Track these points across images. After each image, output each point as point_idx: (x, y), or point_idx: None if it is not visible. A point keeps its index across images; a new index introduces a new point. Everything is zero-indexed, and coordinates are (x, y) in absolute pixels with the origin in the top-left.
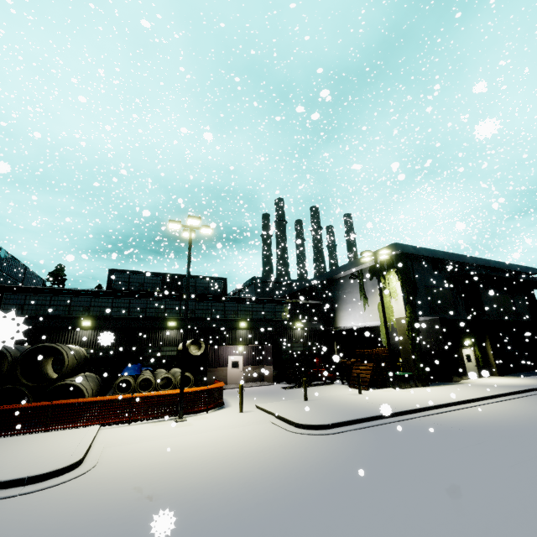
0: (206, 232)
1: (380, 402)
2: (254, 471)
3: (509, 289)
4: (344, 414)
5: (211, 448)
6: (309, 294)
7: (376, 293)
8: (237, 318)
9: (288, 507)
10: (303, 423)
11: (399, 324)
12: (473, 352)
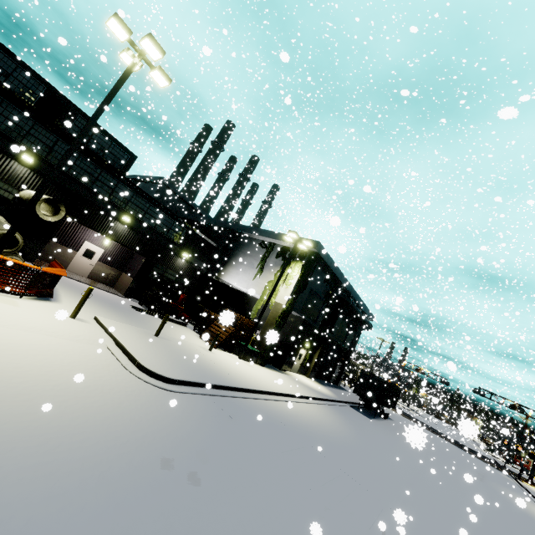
0: (158, 81)
1: (227, 369)
2: (62, 424)
3: (352, 322)
4: (194, 371)
5: (4, 359)
6: (211, 233)
7: (273, 271)
8: (124, 208)
9: (98, 513)
10: (149, 368)
11: (276, 308)
12: (305, 354)
